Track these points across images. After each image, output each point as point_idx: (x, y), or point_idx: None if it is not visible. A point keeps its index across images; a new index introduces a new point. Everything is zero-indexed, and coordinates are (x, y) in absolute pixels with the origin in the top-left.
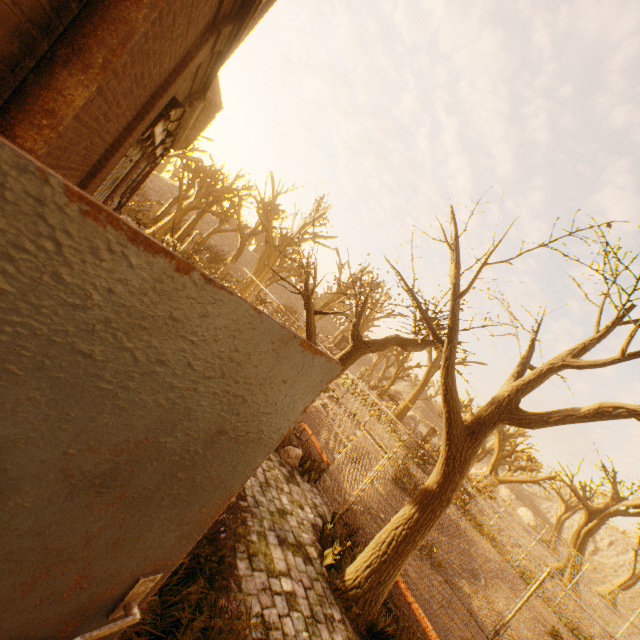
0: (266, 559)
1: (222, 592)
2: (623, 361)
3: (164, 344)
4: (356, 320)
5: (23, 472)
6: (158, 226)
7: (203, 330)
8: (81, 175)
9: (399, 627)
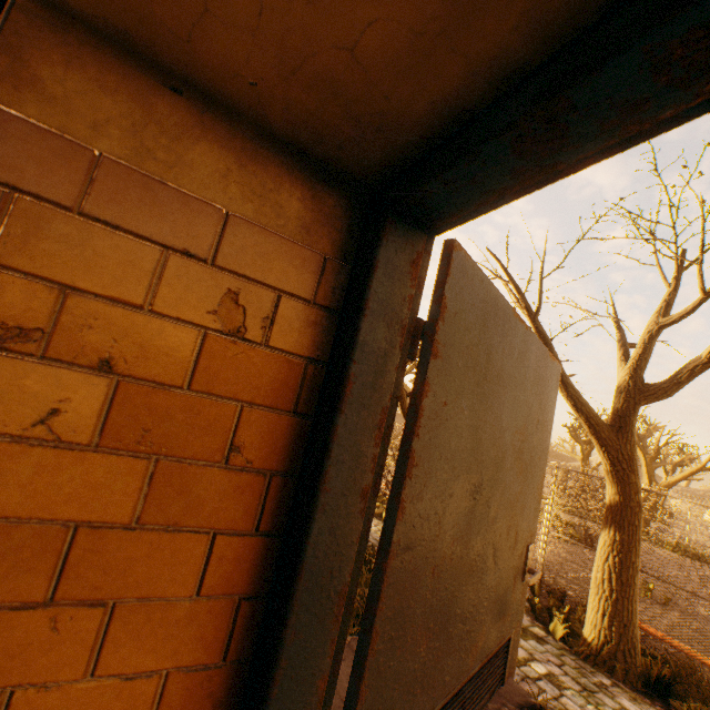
0: None
1: None
2: (708, 298)
3: (525, 367)
4: None
5: (507, 445)
6: None
7: (530, 356)
8: None
9: (673, 669)
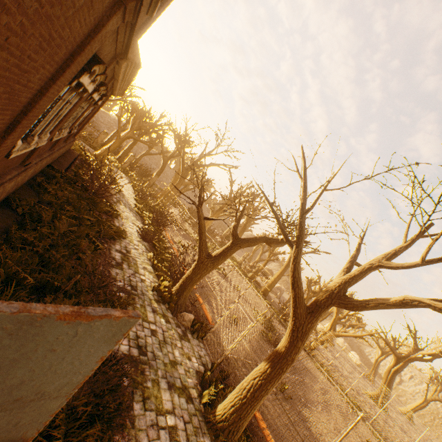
0: (157, 401)
1: (118, 429)
2: (422, 265)
3: None
4: (236, 223)
5: None
6: (103, 149)
7: None
8: (13, 113)
9: None
